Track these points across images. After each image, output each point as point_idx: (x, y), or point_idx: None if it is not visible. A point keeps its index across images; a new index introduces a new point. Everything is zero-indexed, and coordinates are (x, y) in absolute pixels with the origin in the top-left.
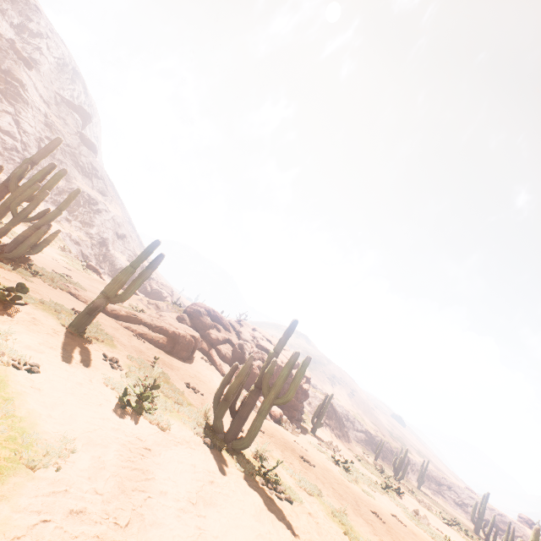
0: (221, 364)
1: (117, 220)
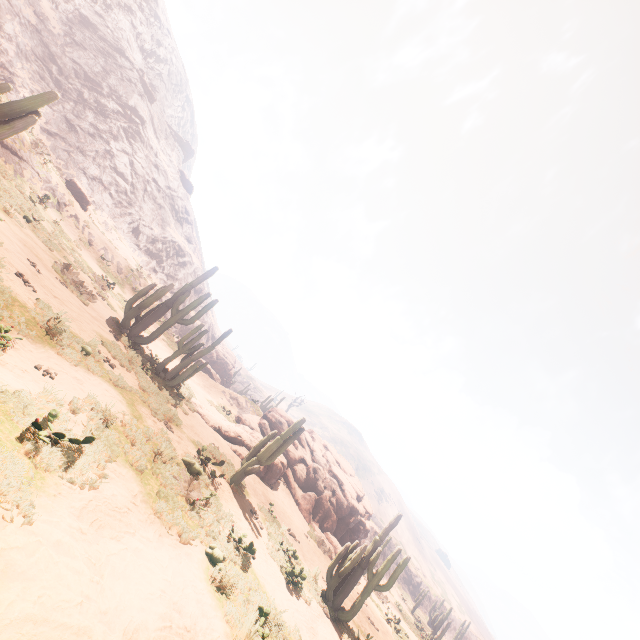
0: (295, 488)
1: (197, 273)
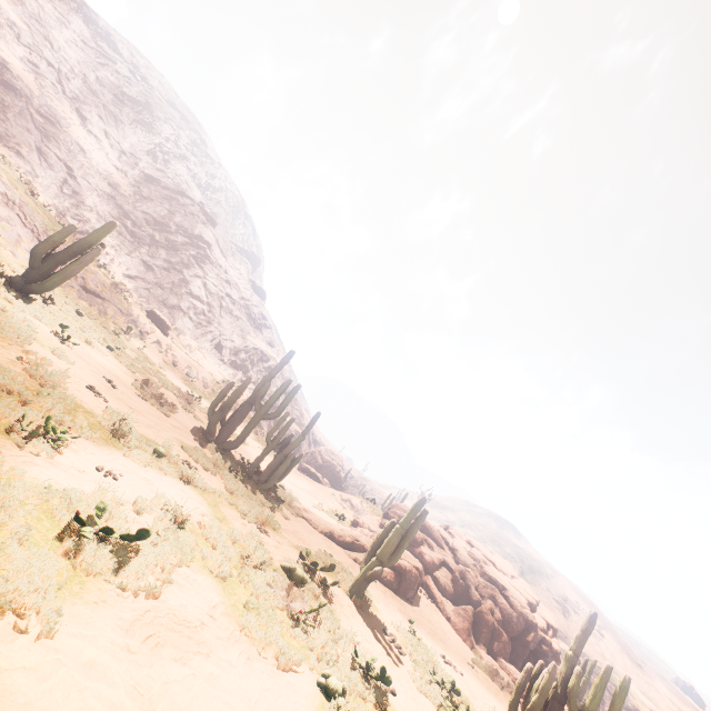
0: (442, 601)
1: (285, 375)
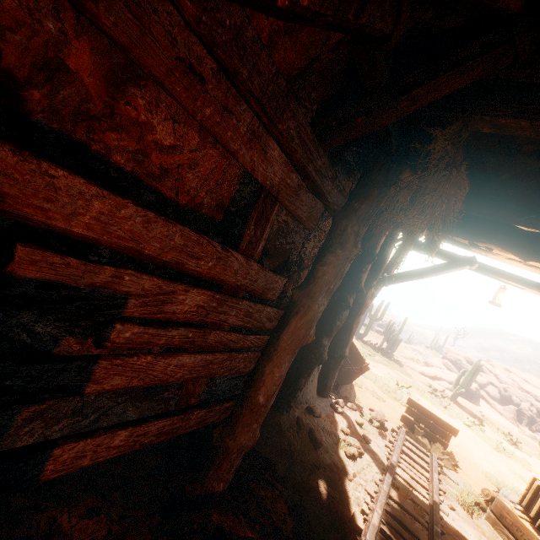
0: (493, 403)
1: None
